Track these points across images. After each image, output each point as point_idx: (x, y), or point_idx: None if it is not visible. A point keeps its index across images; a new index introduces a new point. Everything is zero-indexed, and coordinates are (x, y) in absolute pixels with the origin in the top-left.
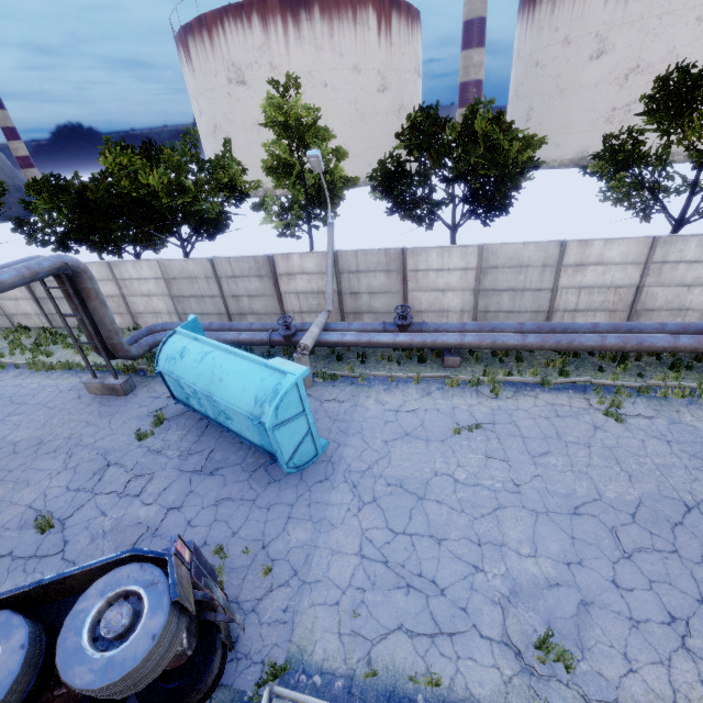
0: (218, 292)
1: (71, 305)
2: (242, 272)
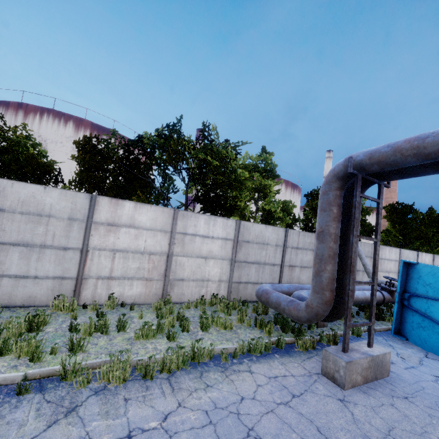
0: (279, 260)
1: (338, 227)
2: (303, 245)
